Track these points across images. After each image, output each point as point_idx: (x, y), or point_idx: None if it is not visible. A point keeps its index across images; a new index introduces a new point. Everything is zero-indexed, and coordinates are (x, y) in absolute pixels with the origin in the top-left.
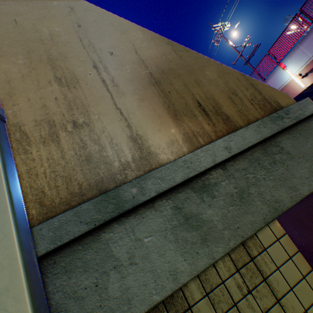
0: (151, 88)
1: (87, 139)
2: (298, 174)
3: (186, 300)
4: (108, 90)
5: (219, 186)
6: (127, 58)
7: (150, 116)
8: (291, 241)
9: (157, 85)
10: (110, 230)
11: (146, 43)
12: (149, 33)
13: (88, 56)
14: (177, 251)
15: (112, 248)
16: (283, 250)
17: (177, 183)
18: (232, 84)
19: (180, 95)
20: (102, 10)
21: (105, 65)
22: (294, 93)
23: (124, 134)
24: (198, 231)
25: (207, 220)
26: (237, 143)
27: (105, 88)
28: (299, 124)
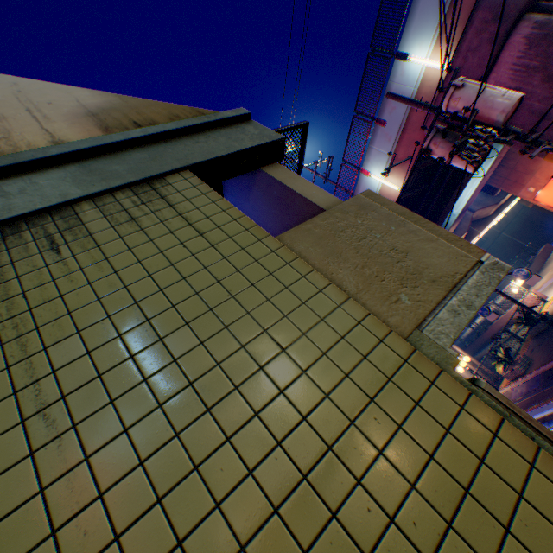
0: (87, 118)
1: (3, 145)
2: (220, 147)
3: (75, 212)
4: (38, 121)
5: (134, 156)
6: (68, 105)
7: (79, 131)
8: (200, 180)
9: (95, 117)
10: (6, 181)
11: (93, 97)
12: (99, 92)
13: (24, 106)
14: (74, 186)
15: (4, 188)
16: (190, 184)
17: (83, 149)
18: (176, 113)
19: (117, 120)
20: (51, 84)
21: (41, 110)
22: (392, 199)
23: (47, 141)
24: (101, 176)
25: (113, 171)
26: (157, 130)
27: (36, 121)
28: (234, 125)
